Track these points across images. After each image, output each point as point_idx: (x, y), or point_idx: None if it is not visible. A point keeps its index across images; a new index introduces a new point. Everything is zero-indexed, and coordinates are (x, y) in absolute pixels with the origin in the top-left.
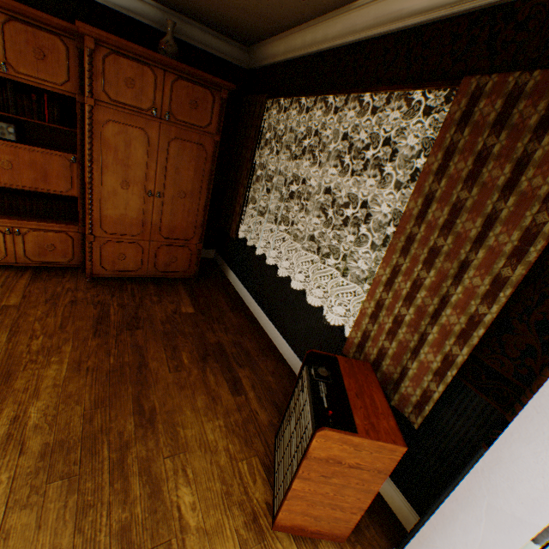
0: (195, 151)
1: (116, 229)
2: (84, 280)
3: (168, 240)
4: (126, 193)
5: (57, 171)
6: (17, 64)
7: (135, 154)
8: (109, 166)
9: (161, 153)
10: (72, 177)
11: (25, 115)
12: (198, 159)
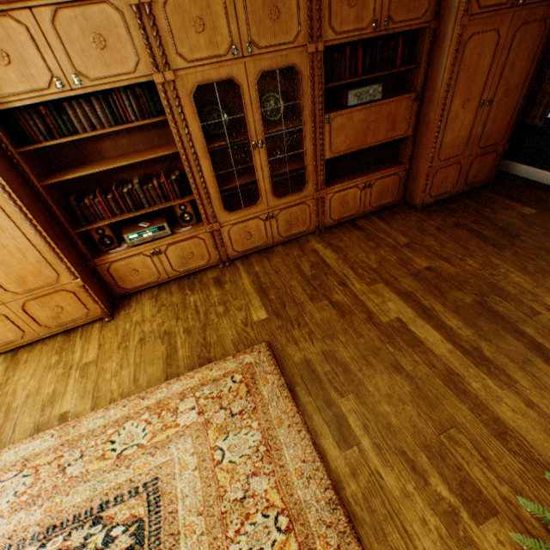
0: (533, 32)
1: (446, 155)
2: (414, 212)
3: (480, 150)
4: (462, 113)
5: (401, 116)
6: (393, 14)
7: (481, 65)
8: (457, 90)
9: (503, 51)
10: (409, 118)
11: (382, 69)
12: (533, 42)
